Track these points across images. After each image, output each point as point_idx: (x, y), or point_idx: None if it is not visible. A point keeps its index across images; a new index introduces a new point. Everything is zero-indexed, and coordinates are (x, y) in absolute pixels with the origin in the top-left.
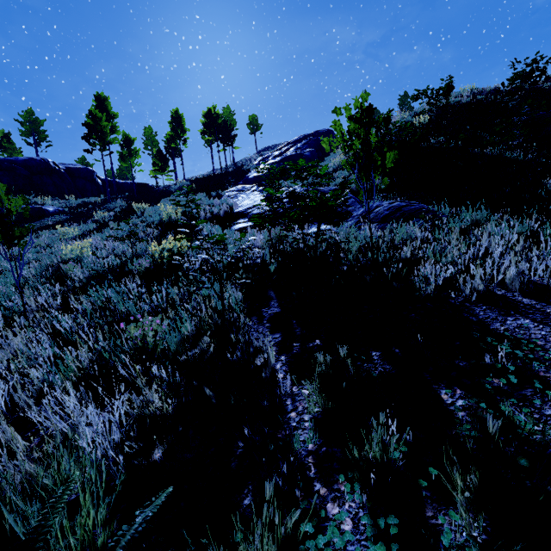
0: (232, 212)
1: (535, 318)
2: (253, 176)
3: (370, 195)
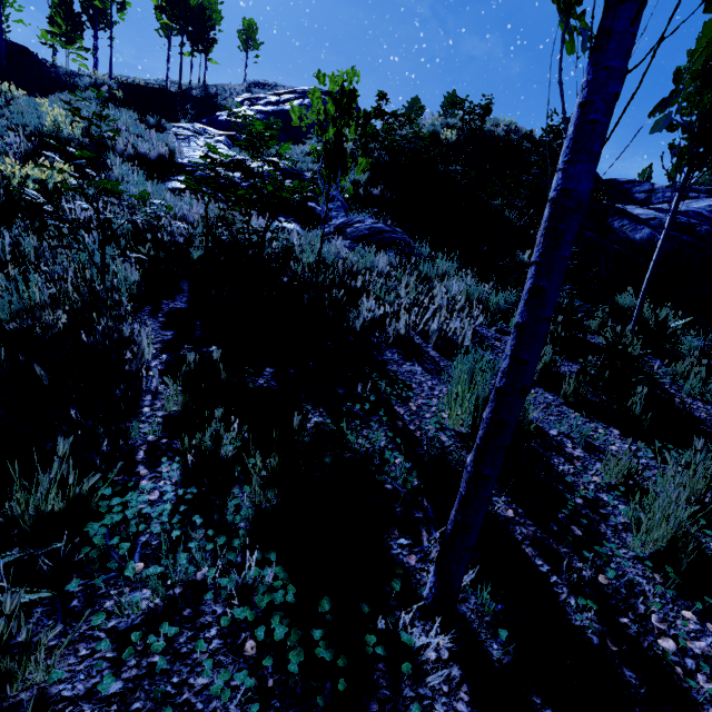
0: (174, 160)
1: (427, 367)
2: (226, 119)
3: (363, 205)
